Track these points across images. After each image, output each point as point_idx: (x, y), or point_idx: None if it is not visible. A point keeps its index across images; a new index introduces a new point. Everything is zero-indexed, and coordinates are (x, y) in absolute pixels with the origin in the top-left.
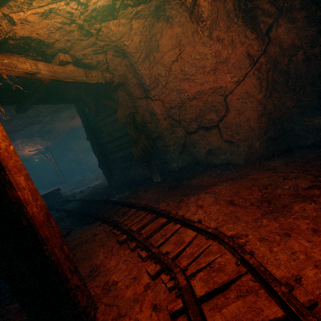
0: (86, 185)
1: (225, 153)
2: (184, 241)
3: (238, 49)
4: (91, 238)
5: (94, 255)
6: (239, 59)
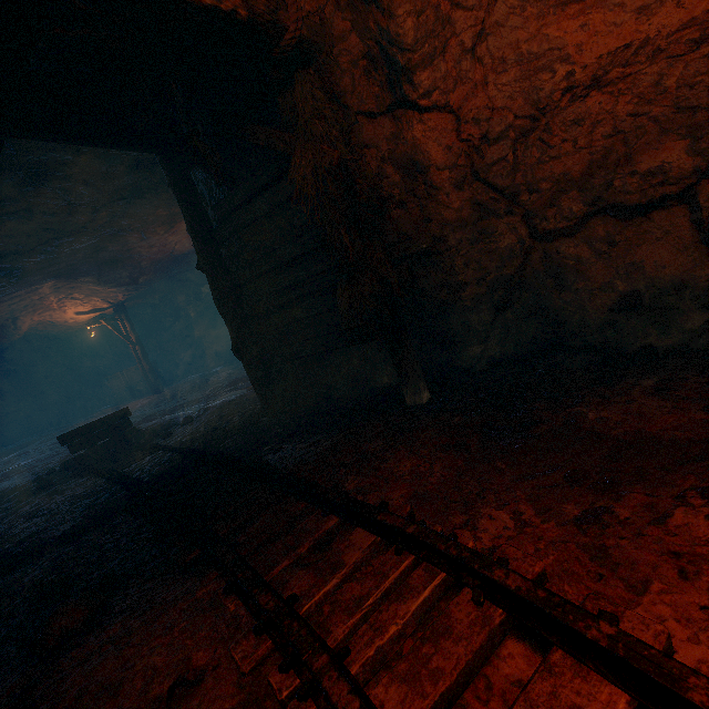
0: (204, 400)
1: None
2: None
3: None
4: None
5: None
6: None
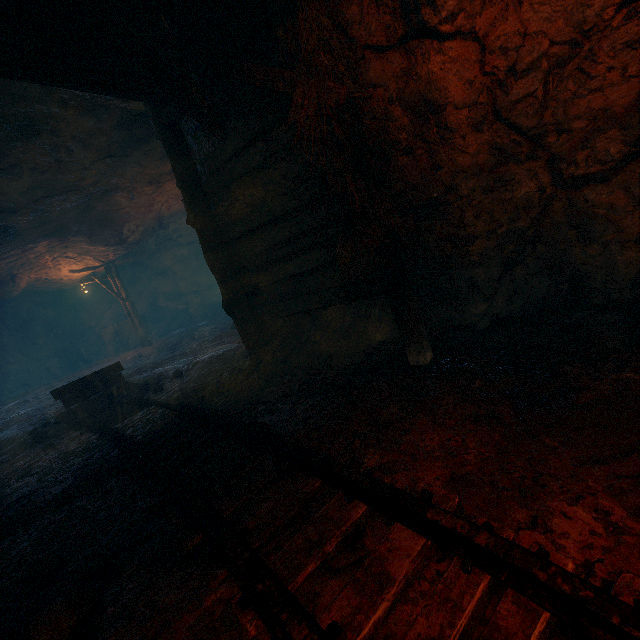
0: (191, 353)
1: None
2: None
3: None
4: None
5: None
6: None
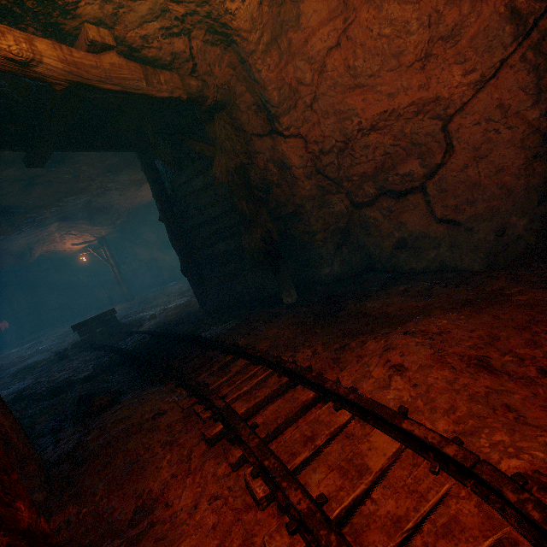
0: (163, 304)
1: (438, 247)
2: (367, 465)
3: (487, 1)
4: (150, 421)
5: (149, 465)
6: (489, 26)
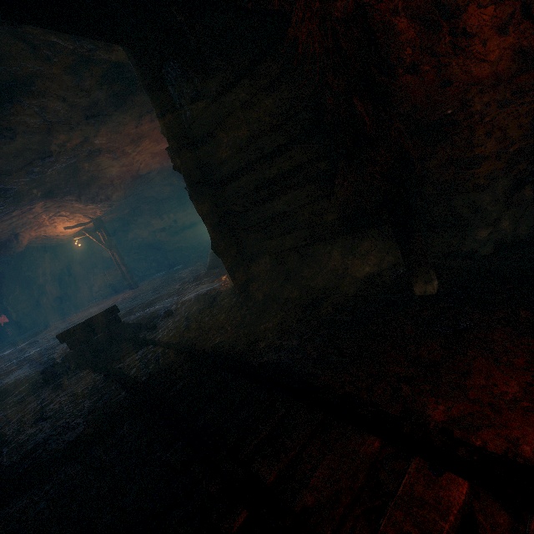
0: (175, 293)
1: None
2: None
3: None
4: None
5: None
6: None
